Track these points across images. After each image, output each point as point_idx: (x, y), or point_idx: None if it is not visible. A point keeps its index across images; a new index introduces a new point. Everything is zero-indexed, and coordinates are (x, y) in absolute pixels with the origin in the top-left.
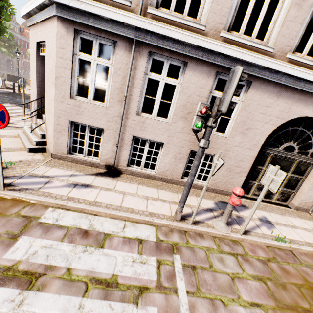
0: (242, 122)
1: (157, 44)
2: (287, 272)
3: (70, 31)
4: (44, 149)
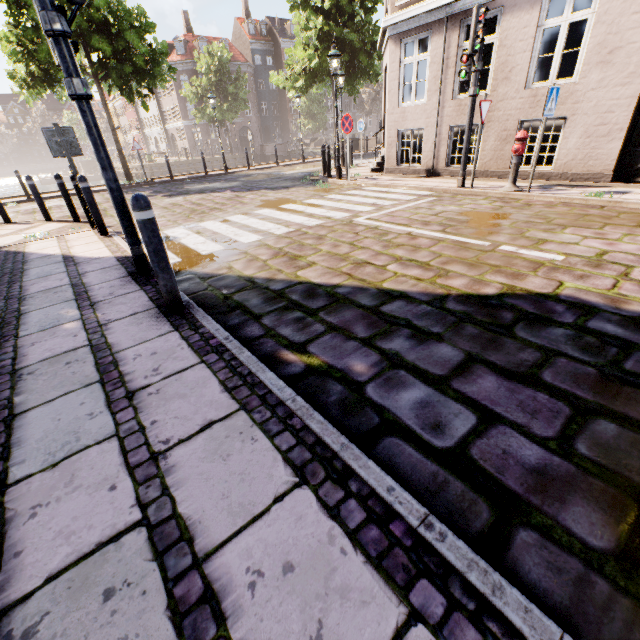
0: (599, 45)
1: (466, 8)
2: (550, 208)
3: (398, 44)
4: (382, 170)
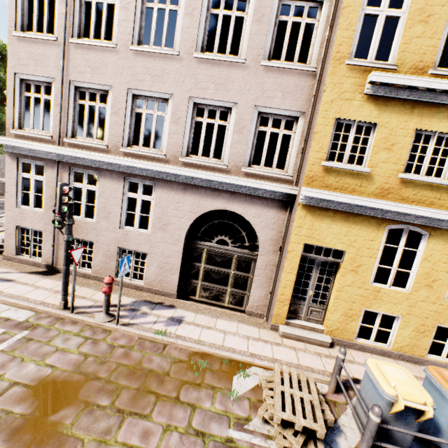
0: (159, 218)
1: (73, 162)
2: (127, 356)
3: (15, 159)
4: (3, 252)
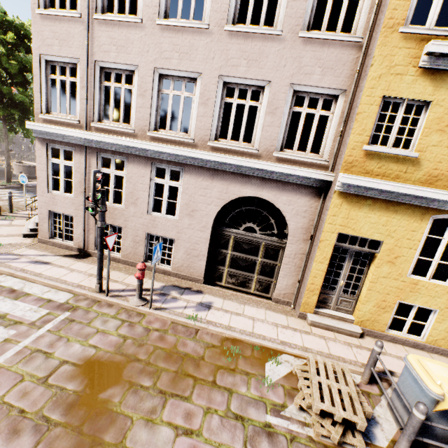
0: (186, 205)
1: (101, 147)
2: (163, 339)
3: (44, 145)
4: (37, 235)
